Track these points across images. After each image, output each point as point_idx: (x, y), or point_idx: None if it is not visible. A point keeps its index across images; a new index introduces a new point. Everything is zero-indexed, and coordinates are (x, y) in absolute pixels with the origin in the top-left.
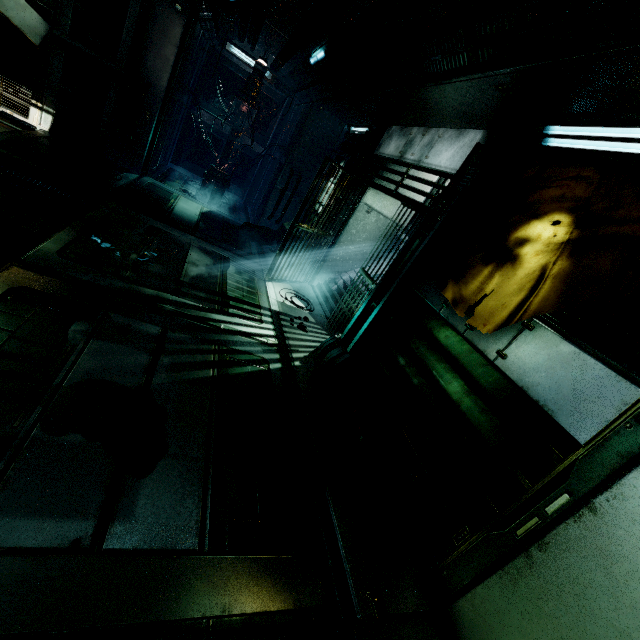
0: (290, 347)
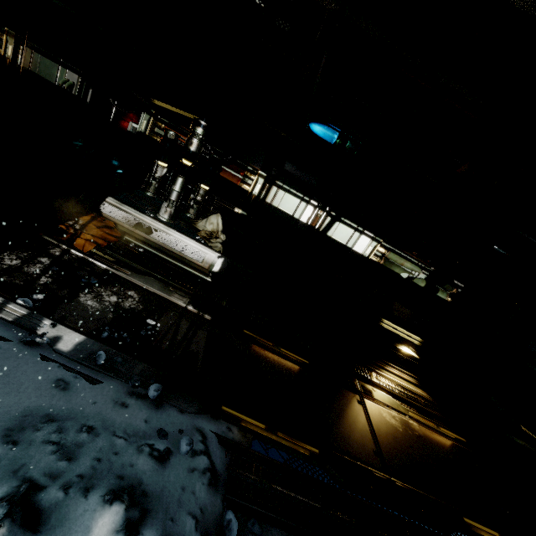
0: None
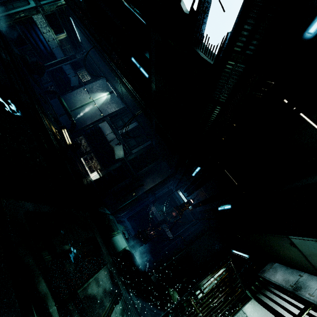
0: None
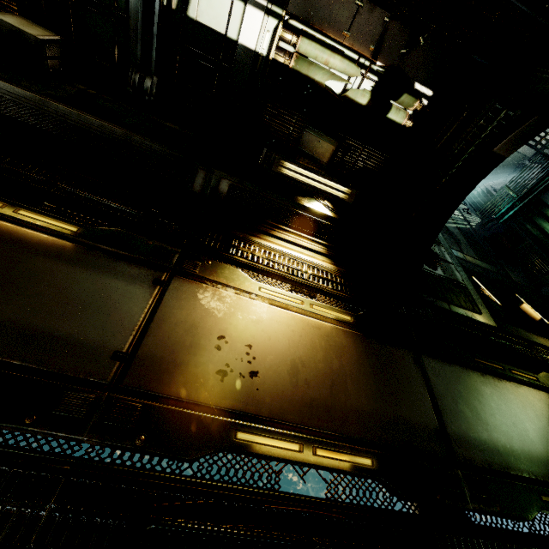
0: (468, 221)
